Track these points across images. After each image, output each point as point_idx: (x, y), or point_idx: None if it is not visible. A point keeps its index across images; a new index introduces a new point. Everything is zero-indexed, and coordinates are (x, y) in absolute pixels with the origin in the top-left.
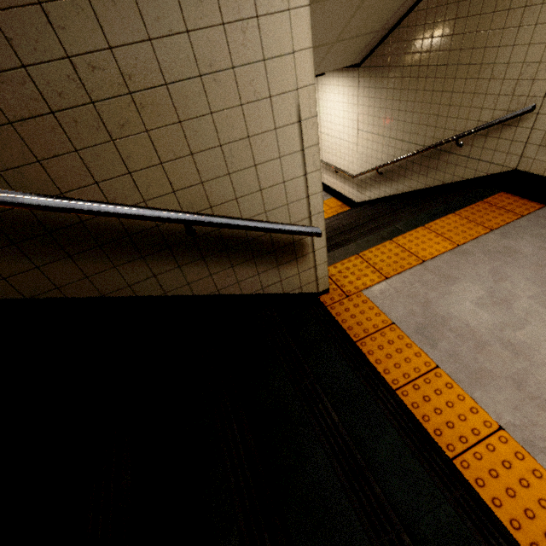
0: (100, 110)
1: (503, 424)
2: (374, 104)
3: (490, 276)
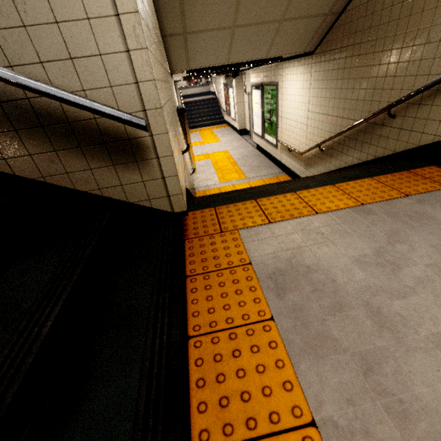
0: None
1: (320, 419)
2: (322, 86)
3: (385, 236)
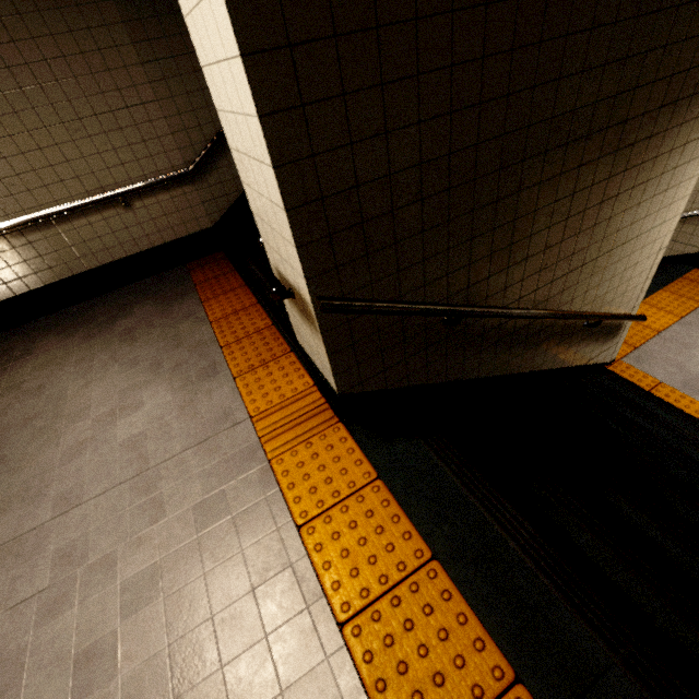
0: (596, 261)
1: None
2: None
3: None
